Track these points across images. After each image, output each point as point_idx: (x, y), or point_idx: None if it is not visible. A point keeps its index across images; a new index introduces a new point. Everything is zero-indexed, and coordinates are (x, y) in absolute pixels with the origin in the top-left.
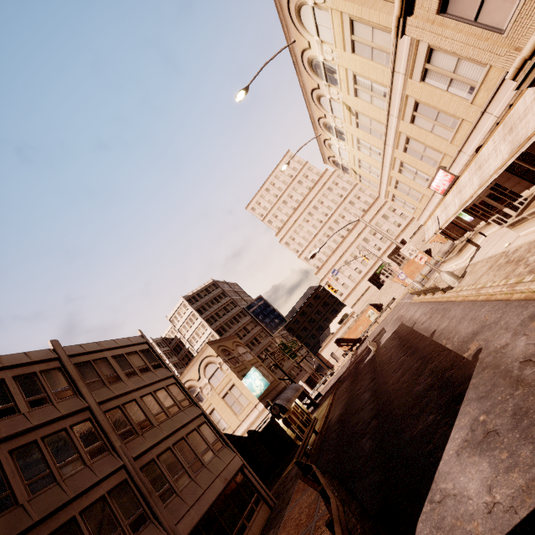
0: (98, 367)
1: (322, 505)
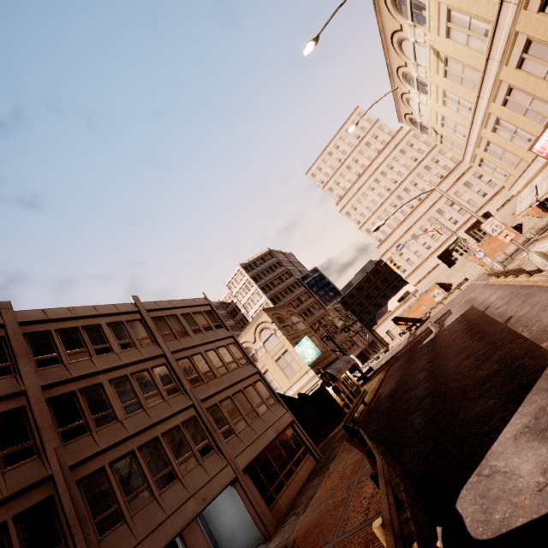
0: (170, 322)
1: (366, 464)
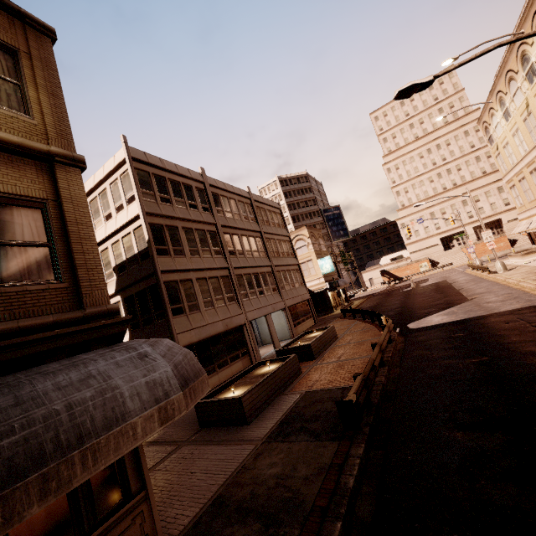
0: (262, 212)
1: (359, 322)
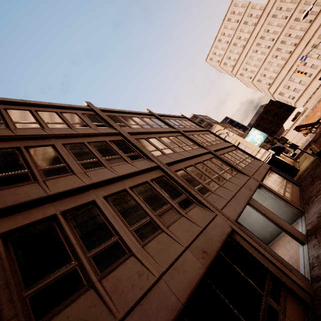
0: (171, 121)
1: None
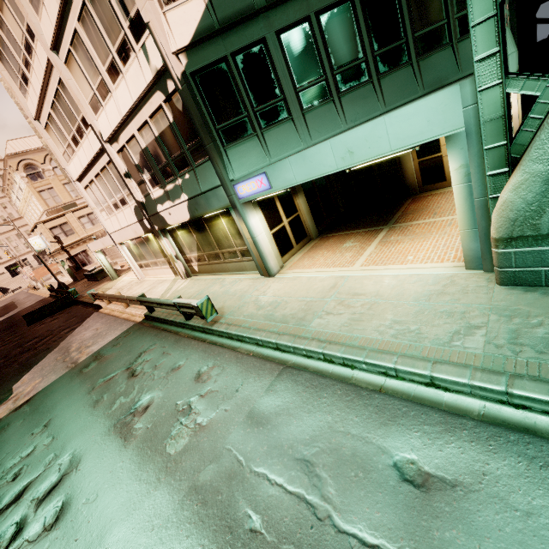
0: None
1: None
